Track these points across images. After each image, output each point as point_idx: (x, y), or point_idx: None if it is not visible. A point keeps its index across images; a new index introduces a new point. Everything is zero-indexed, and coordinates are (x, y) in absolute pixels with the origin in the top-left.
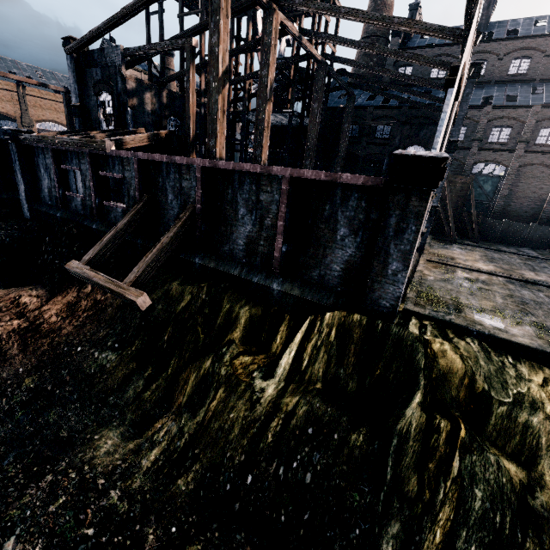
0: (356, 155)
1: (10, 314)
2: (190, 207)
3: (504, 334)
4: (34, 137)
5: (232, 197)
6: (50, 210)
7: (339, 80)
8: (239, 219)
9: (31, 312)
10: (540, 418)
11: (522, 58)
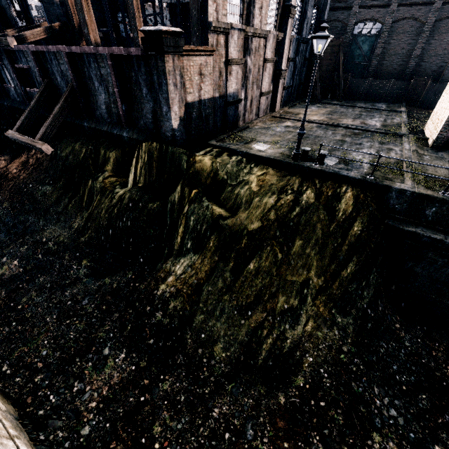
0: None
1: None
2: (70, 85)
3: (254, 152)
4: None
5: (88, 74)
6: None
7: None
8: (97, 90)
9: (2, 169)
10: (245, 189)
11: None
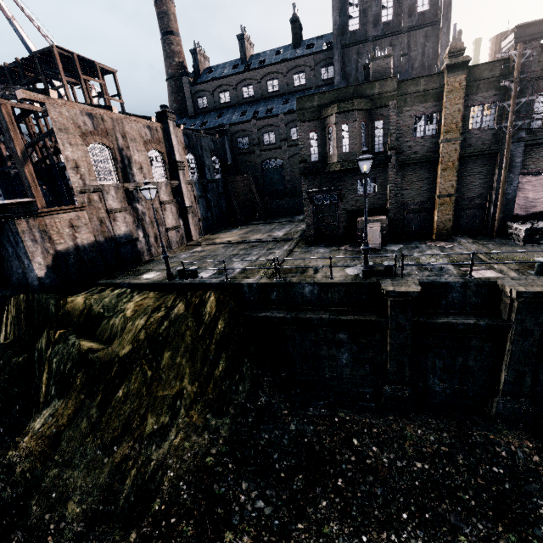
0: None
1: None
2: None
3: (137, 281)
4: None
5: None
6: None
7: None
8: None
9: None
10: (120, 318)
11: (273, 80)
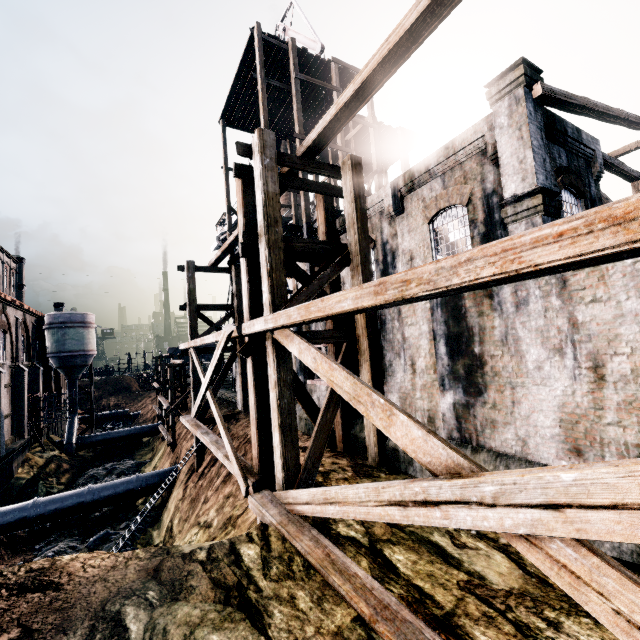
0: None
1: None
2: None
3: None
4: None
5: None
6: None
7: None
8: None
9: None
10: None
11: None
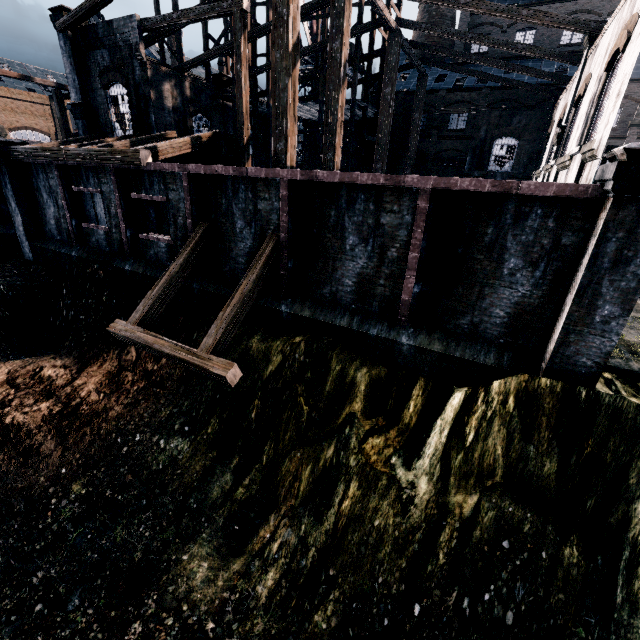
0: (424, 154)
1: (33, 393)
2: (271, 237)
3: None
4: (31, 151)
5: (336, 221)
6: (61, 249)
7: (411, 55)
8: (346, 251)
9: (61, 389)
10: None
11: None
